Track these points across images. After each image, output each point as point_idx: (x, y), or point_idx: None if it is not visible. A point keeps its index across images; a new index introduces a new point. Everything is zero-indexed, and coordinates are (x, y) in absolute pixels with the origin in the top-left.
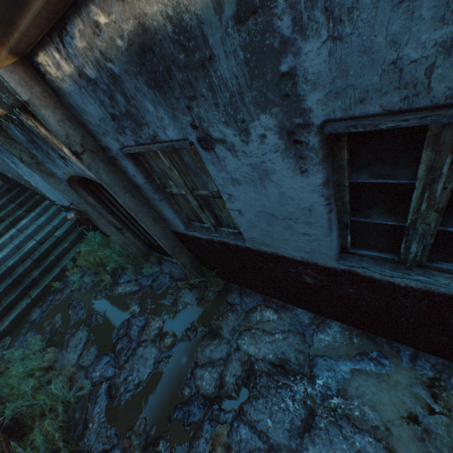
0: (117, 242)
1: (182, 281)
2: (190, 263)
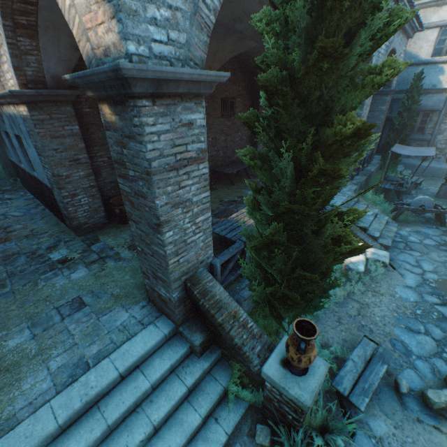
0: (2, 166)
1: (8, 179)
2: (13, 174)
